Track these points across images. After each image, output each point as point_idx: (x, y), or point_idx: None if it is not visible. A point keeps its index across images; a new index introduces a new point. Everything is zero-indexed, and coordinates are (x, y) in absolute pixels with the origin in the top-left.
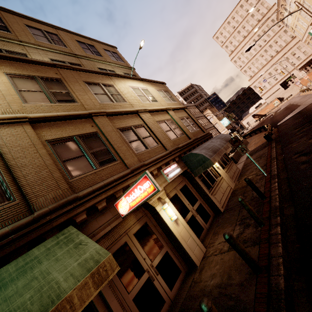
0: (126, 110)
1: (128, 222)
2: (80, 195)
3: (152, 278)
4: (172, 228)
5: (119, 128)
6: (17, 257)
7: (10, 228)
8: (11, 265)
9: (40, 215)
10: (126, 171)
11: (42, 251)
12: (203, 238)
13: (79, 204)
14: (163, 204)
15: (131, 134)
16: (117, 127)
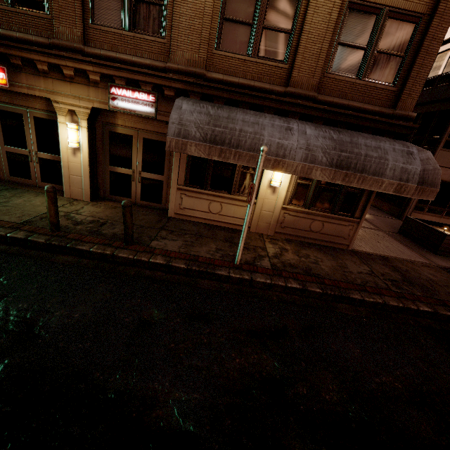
0: None
1: (35, 102)
2: None
3: (31, 159)
4: (64, 150)
5: None
6: None
7: None
8: None
9: None
10: (41, 40)
11: None
12: (118, 200)
13: None
14: (72, 122)
15: None
16: None
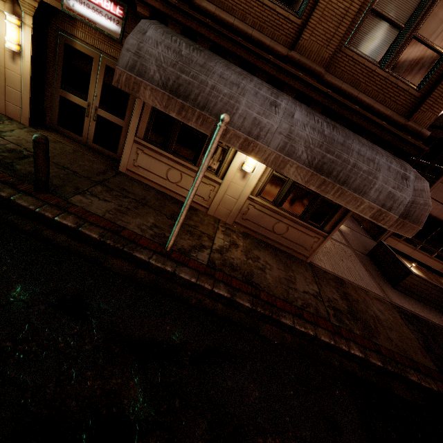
0: None
1: None
2: None
3: None
4: (0, 50)
5: None
6: None
7: None
8: None
9: None
10: None
11: None
12: (66, 135)
13: None
14: (12, 13)
15: None
16: None
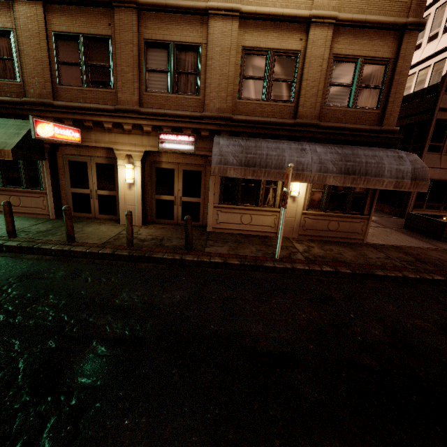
0: (179, 5)
1: (97, 152)
2: (55, 104)
3: (91, 197)
4: (121, 186)
5: (147, 40)
6: (11, 118)
7: (10, 99)
8: (1, 120)
9: (25, 102)
10: (108, 107)
11: (12, 124)
12: (162, 222)
13: (48, 110)
14: (128, 163)
15: (160, 58)
16: (145, 37)
